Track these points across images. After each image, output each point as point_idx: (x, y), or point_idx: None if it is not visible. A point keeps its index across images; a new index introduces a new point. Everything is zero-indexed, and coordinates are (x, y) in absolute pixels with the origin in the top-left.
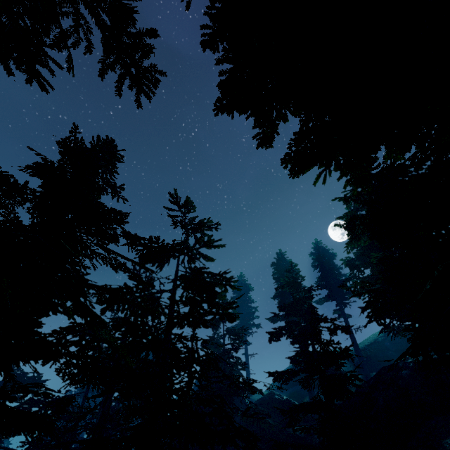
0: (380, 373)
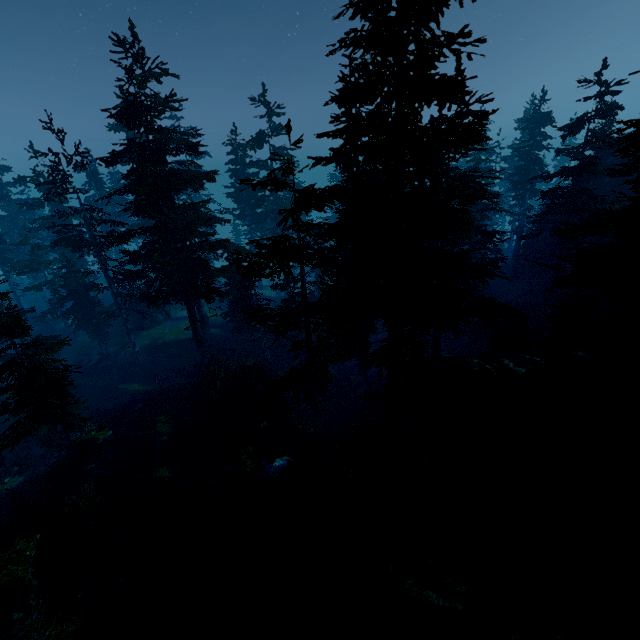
0: None
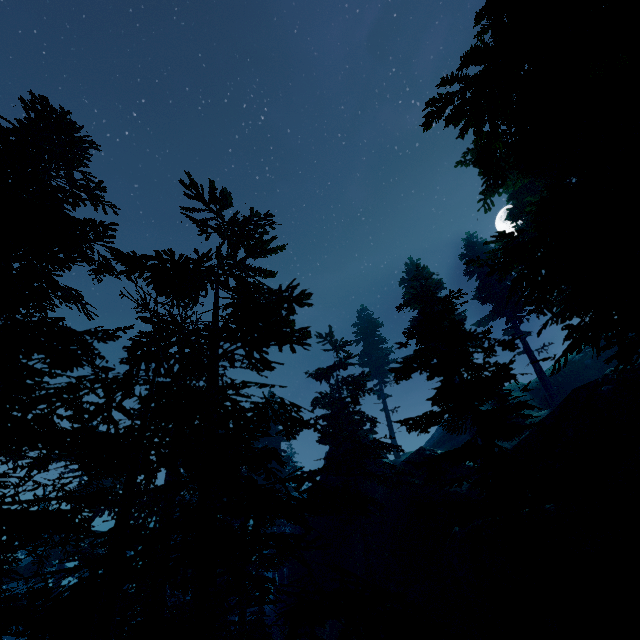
0: (570, 398)
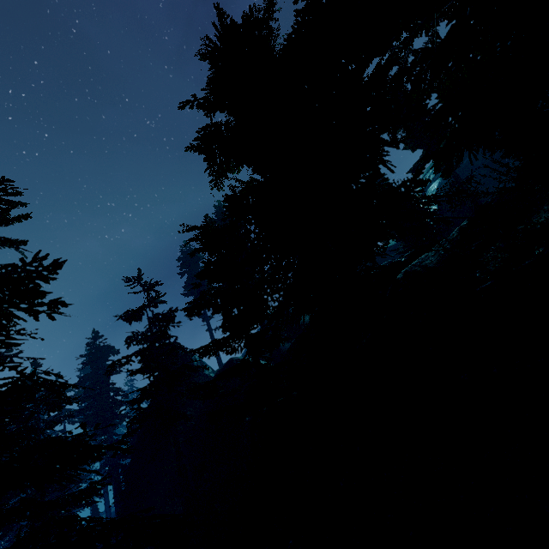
0: None
